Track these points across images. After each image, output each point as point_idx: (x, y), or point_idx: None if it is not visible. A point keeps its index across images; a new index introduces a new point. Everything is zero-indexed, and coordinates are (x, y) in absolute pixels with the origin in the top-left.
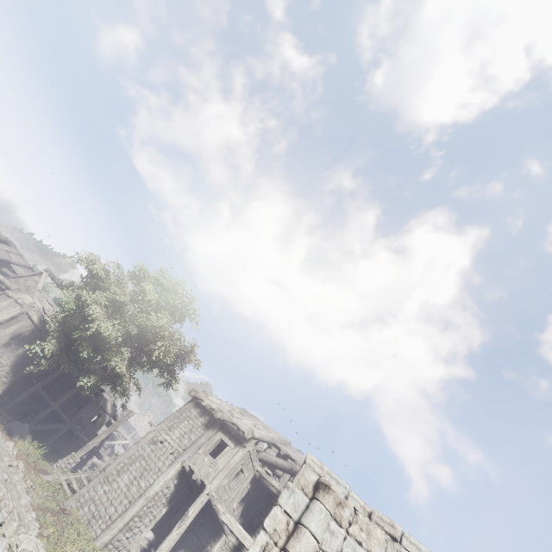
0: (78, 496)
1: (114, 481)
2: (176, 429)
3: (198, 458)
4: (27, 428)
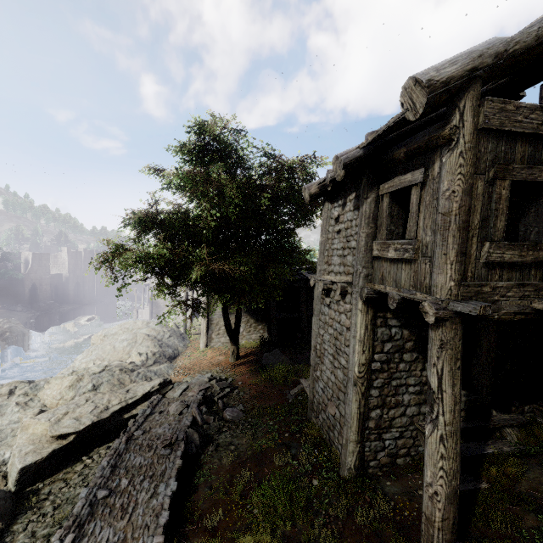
0: (310, 405)
1: (322, 373)
2: (332, 256)
3: (381, 265)
4: (276, 353)
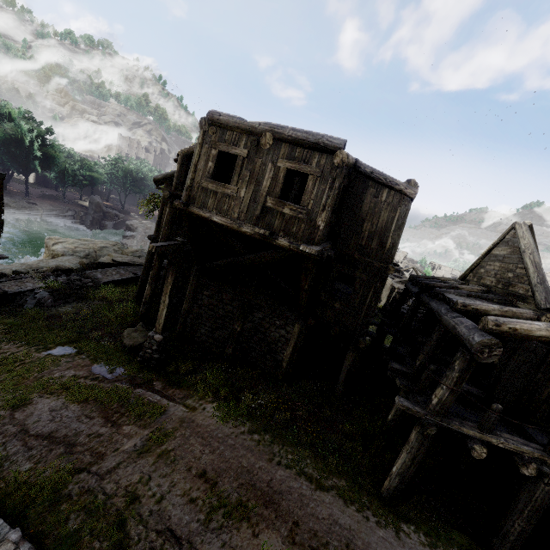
0: None
1: None
2: None
3: None
4: None
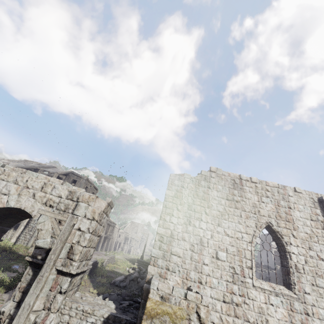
0: None
1: None
2: None
3: None
4: None
